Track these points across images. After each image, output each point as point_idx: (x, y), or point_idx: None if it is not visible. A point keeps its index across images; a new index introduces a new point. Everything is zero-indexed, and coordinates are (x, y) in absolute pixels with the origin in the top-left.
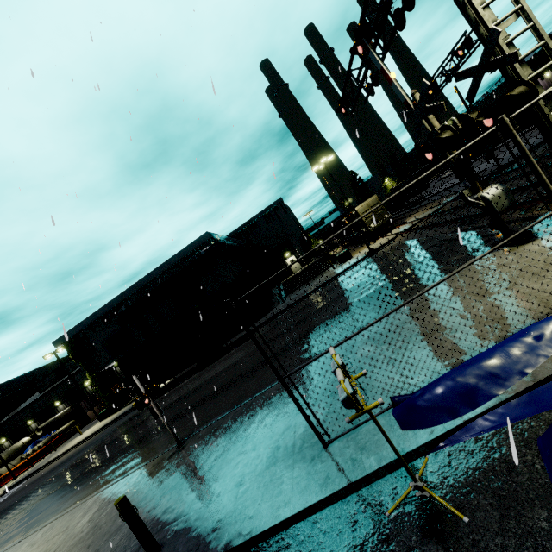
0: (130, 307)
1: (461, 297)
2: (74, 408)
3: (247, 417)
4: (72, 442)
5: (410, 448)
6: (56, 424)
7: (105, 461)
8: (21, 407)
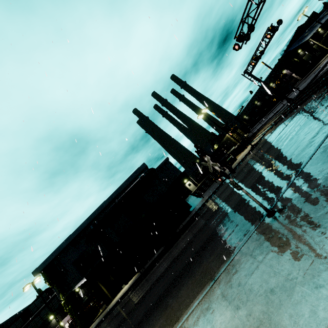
0: (96, 225)
1: None
2: None
3: None
4: None
5: None
6: None
7: None
8: None
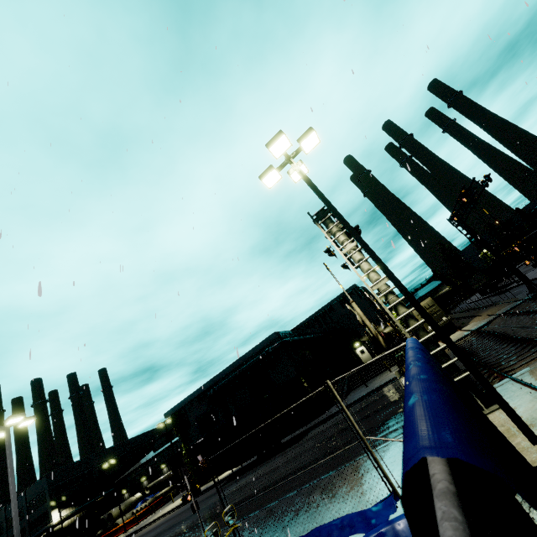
0: (216, 392)
1: (374, 469)
2: (174, 473)
3: (241, 530)
4: (166, 509)
5: None
6: (160, 486)
7: (174, 536)
8: (140, 463)
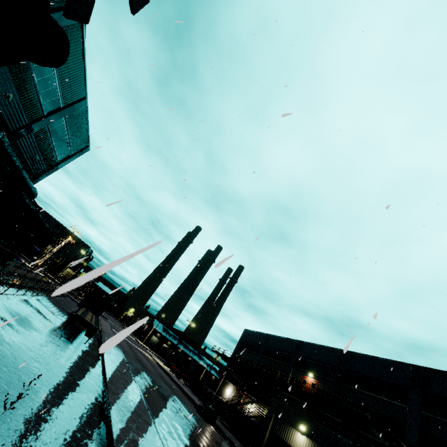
0: None
1: None
2: None
3: None
4: None
5: None
6: None
7: None
8: None
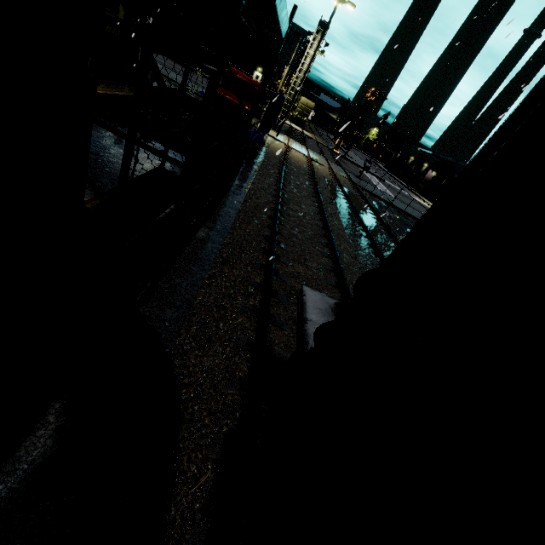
0: None
1: None
2: None
3: (172, 72)
4: None
5: (197, 93)
6: None
7: None
8: None
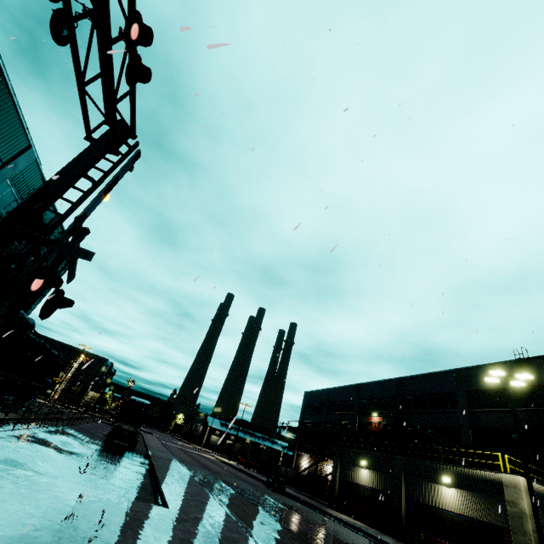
0: None
1: None
2: None
3: None
4: None
5: None
6: None
7: None
8: None
